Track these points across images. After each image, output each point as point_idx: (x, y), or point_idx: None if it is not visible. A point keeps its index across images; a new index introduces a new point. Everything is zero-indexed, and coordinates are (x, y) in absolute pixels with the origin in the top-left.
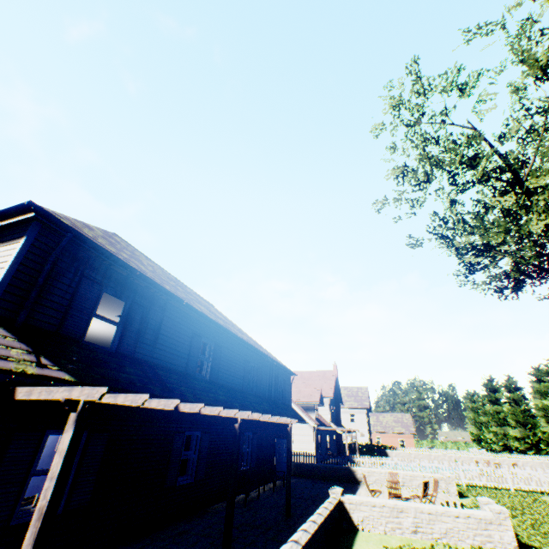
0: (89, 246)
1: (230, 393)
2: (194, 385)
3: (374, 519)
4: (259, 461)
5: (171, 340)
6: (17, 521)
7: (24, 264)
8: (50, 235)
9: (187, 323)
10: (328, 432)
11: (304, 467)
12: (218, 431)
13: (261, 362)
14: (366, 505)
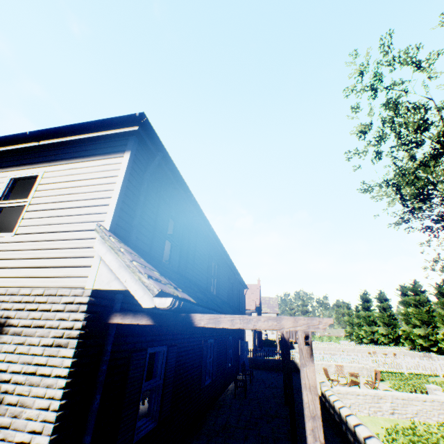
0: (169, 168)
1: (228, 305)
2: (217, 300)
3: (359, 405)
4: (234, 359)
5: (200, 260)
6: (136, 439)
7: (129, 181)
8: (142, 152)
9: (206, 246)
10: (256, 332)
11: (257, 361)
12: (219, 338)
13: (233, 279)
14: (352, 394)
